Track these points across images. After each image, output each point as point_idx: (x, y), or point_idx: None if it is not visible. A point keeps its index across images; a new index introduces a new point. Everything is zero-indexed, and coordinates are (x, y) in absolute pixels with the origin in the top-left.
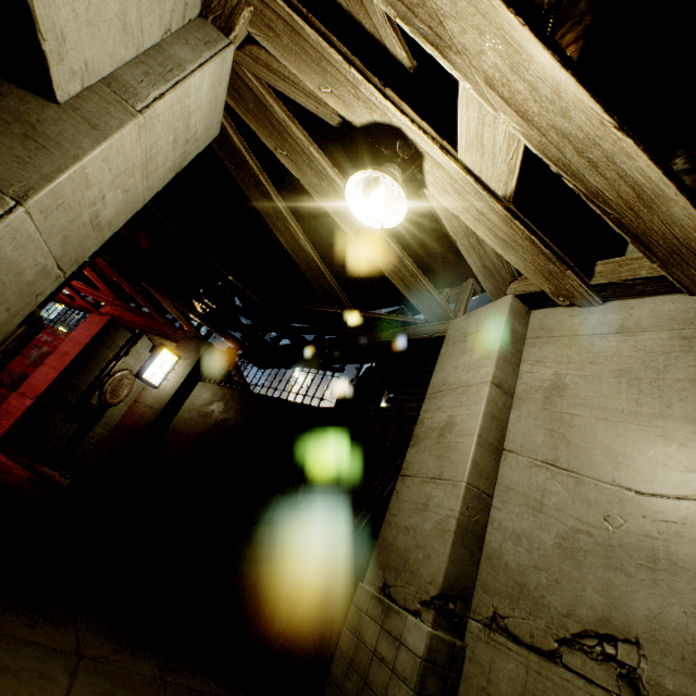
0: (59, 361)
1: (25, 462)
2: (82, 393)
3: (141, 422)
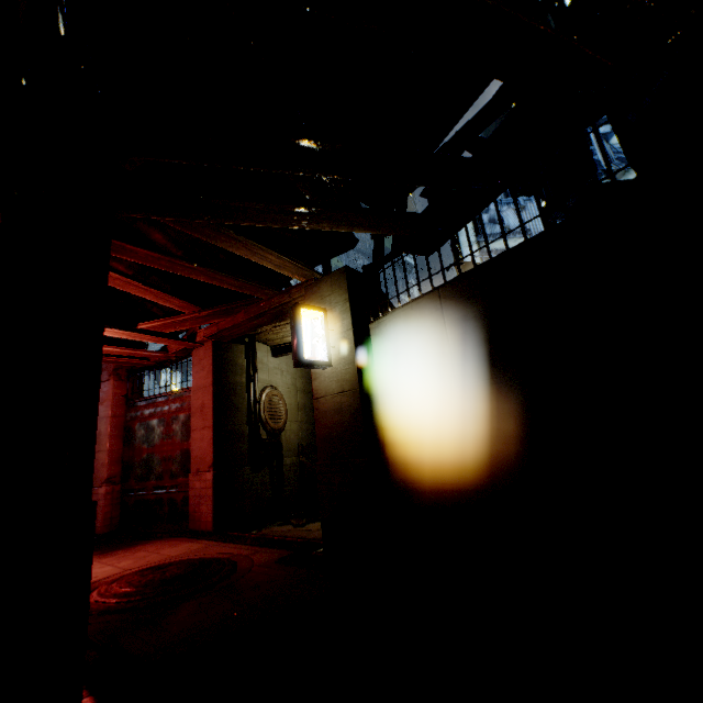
0: (202, 418)
1: (255, 538)
2: (247, 435)
3: (345, 417)
